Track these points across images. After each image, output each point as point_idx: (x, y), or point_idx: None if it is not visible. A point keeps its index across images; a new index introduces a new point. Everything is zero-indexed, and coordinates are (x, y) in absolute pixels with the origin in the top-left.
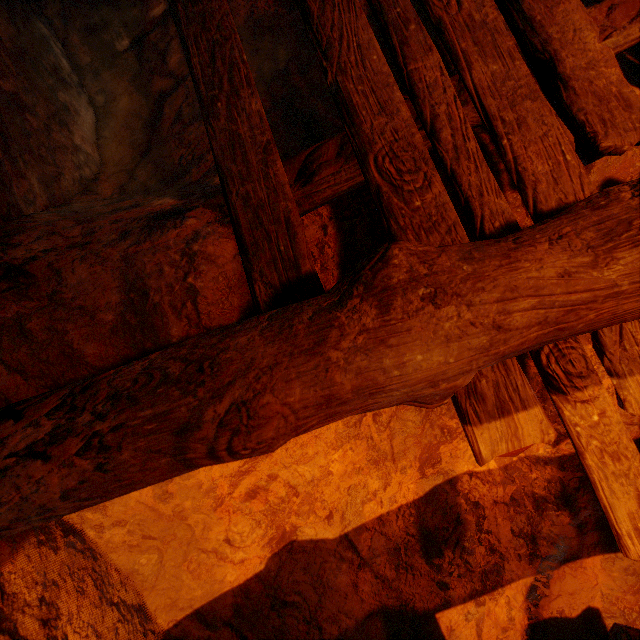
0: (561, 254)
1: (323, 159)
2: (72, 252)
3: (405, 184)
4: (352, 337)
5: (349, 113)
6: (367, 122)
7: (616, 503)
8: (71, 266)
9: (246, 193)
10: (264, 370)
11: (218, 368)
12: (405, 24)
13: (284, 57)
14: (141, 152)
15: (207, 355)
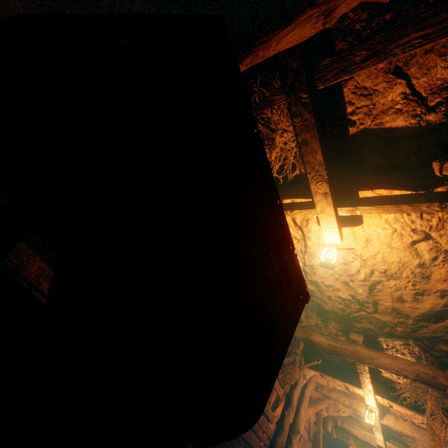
0: None
1: None
2: None
3: None
4: None
5: None
6: None
7: None
8: None
9: None
10: None
11: None
12: (257, 430)
13: None
14: None
15: None
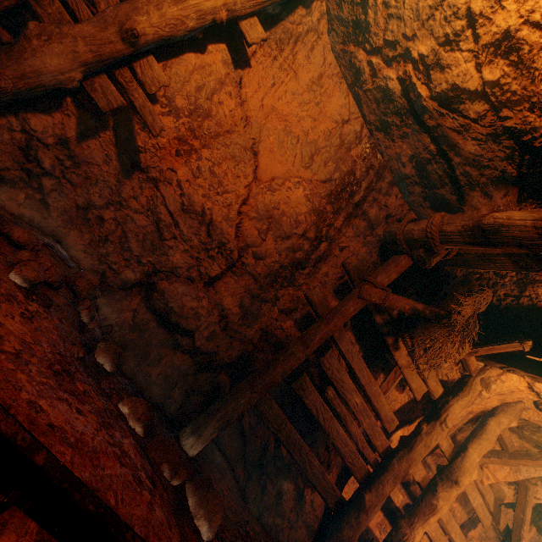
0: (389, 486)
1: (331, 459)
2: (292, 530)
3: (354, 462)
4: (363, 522)
5: (338, 450)
6: (343, 451)
7: (395, 500)
8: (296, 535)
9: (321, 486)
10: (352, 536)
11: (344, 541)
12: (346, 416)
13: (283, 383)
14: (242, 448)
15: (340, 539)
